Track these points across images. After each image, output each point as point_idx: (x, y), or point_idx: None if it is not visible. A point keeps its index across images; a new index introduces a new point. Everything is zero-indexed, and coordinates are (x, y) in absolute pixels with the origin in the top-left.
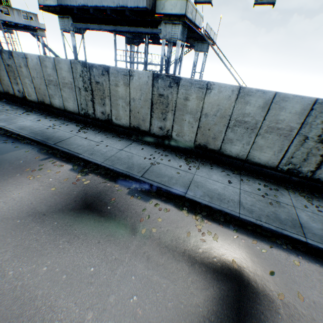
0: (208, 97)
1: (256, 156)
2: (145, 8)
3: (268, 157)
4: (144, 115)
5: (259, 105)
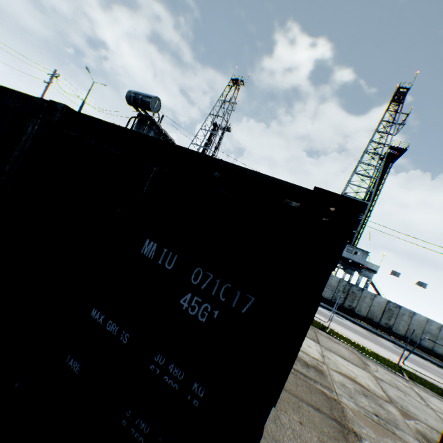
0: (413, 317)
1: (436, 349)
2: (363, 264)
3: (441, 351)
4: (376, 314)
5: (435, 327)
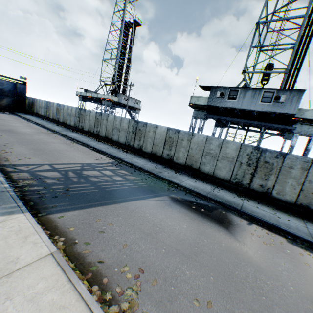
0: None
1: None
2: (293, 114)
3: None
4: None
5: None
